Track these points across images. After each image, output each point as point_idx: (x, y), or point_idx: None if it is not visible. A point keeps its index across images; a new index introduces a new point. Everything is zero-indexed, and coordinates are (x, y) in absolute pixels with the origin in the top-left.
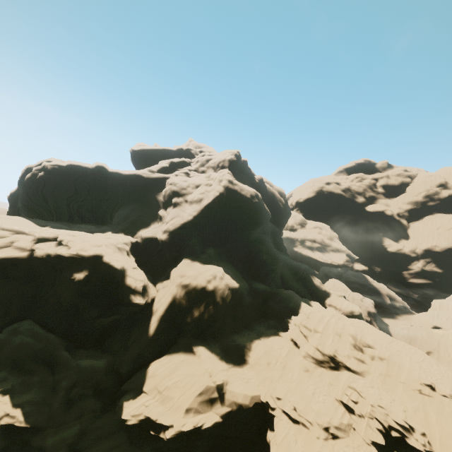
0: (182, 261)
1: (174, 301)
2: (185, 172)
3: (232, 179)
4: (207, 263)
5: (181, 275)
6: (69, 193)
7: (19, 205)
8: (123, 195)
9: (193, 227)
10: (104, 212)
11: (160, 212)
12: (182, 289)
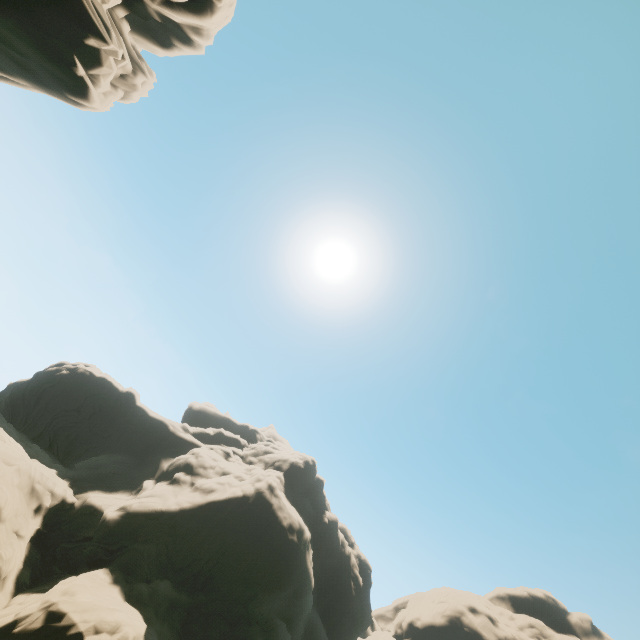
0: (97, 570)
1: (1, 638)
2: (226, 451)
3: (278, 486)
4: (133, 603)
5: (67, 591)
6: (71, 405)
7: (7, 395)
8: (126, 441)
9: (169, 525)
10: (85, 452)
11: (147, 481)
12: (39, 620)
